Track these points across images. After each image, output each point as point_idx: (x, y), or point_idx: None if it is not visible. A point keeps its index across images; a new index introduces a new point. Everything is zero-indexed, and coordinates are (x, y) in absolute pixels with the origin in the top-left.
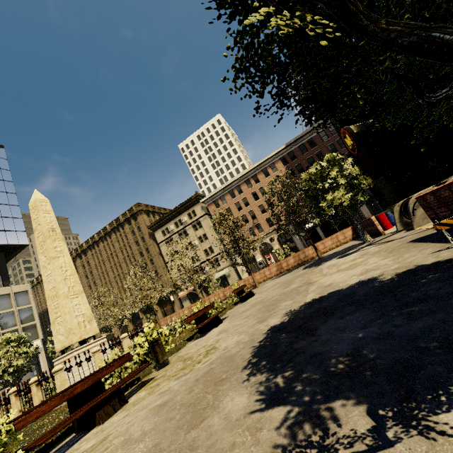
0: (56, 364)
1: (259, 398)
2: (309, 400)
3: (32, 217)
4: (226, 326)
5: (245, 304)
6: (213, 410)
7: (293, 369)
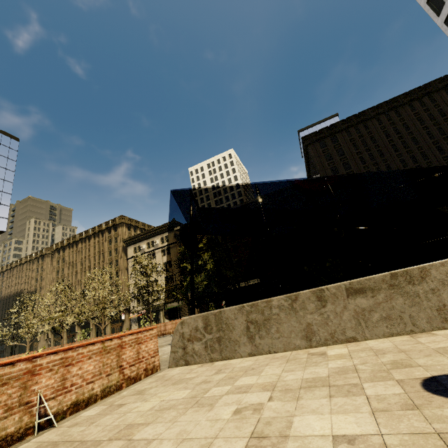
0: None
1: None
2: None
3: None
4: None
5: None
6: None
7: None
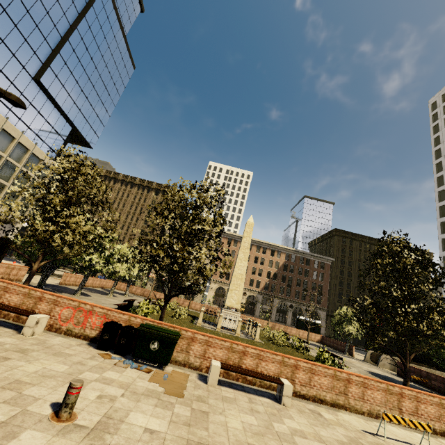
0: (225, 311)
1: None
2: None
3: (246, 229)
4: None
5: None
6: None
7: None
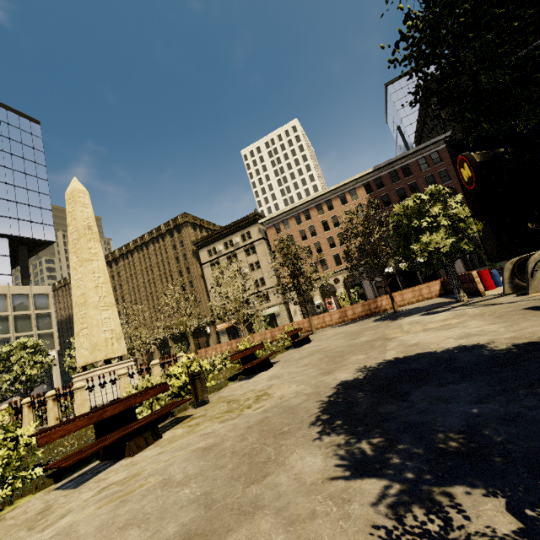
0: (76, 380)
1: (340, 463)
2: (414, 479)
3: (67, 209)
4: (278, 372)
5: (301, 351)
6: (277, 466)
7: (382, 436)
